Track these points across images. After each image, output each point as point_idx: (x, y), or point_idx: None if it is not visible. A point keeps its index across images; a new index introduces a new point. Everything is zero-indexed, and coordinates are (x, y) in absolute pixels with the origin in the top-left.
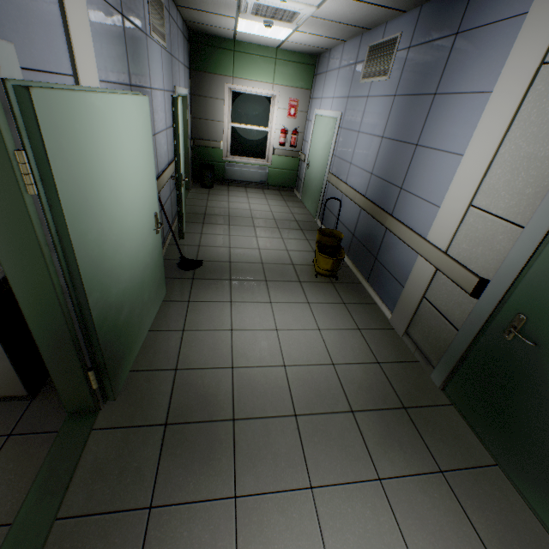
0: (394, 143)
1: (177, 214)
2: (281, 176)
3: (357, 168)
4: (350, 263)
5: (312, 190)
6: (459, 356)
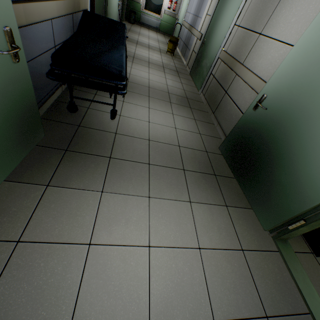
0: (200, 0)
1: (121, 18)
2: (166, 27)
3: (191, 14)
4: (180, 55)
5: (177, 32)
6: (194, 60)
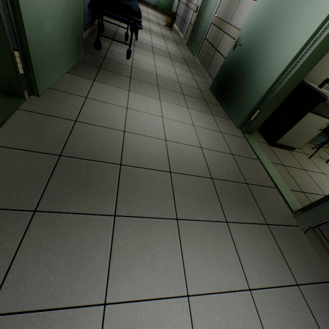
0: None
1: None
2: (164, 5)
3: None
4: (178, 30)
5: (174, 10)
6: (191, 32)
